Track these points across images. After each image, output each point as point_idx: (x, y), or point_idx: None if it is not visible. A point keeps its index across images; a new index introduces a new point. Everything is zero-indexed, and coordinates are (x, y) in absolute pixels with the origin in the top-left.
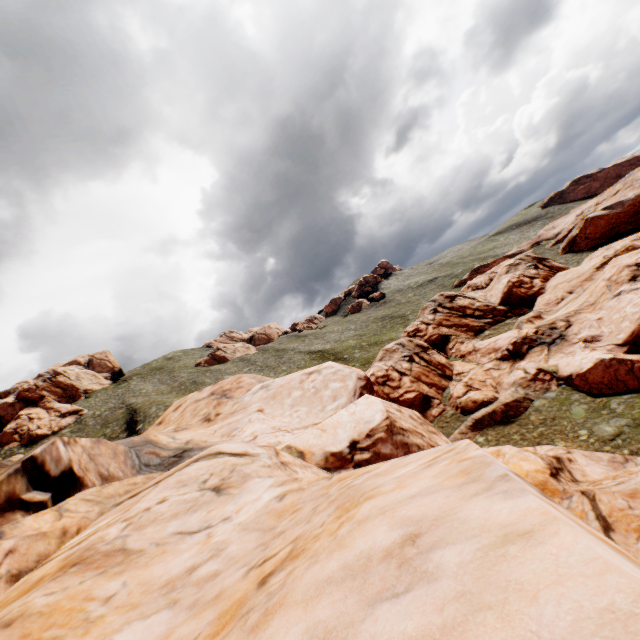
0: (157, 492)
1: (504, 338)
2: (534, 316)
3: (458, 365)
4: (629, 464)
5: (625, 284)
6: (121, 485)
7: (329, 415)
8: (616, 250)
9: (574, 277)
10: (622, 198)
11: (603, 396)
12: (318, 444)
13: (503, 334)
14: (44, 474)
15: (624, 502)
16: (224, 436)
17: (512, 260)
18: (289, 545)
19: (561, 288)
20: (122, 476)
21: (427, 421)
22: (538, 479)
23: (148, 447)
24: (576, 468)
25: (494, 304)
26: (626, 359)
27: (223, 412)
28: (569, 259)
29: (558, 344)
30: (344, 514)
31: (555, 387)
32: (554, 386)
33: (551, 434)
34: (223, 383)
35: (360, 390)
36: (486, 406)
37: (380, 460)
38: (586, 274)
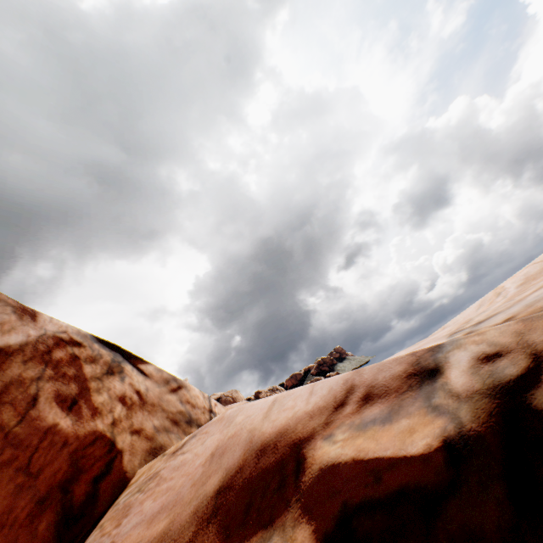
0: None
1: None
2: None
3: None
4: None
5: None
6: None
7: None
8: None
9: None
10: None
11: None
12: None
13: None
14: None
15: None
16: None
17: None
18: None
19: None
20: None
21: None
22: None
23: None
24: None
25: None
26: None
27: None
28: None
29: None
30: None
31: None
32: None
33: None
34: (232, 405)
35: None
36: None
37: None
38: None
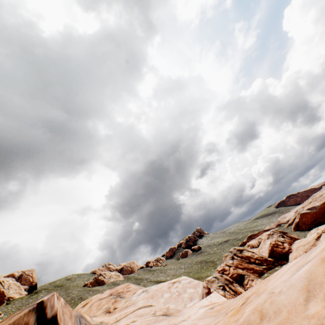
0: (126, 319)
1: None
2: None
3: None
4: None
5: None
6: None
7: None
8: (322, 230)
9: (305, 243)
10: (314, 205)
11: None
12: None
13: None
14: (44, 315)
15: None
16: None
17: (269, 231)
18: (242, 300)
19: (300, 249)
20: None
21: None
22: None
23: (82, 319)
24: None
25: (265, 256)
26: None
27: (119, 306)
28: (299, 234)
29: None
30: (266, 280)
31: None
32: None
33: None
34: (117, 287)
35: (205, 295)
36: None
37: None
38: (311, 242)
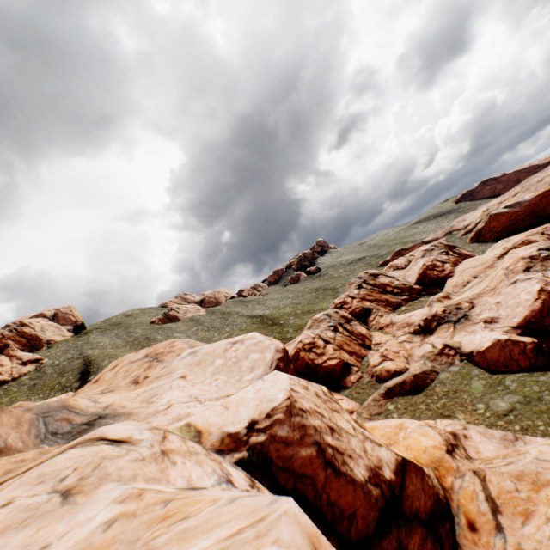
0: (11, 488)
1: (417, 314)
2: (443, 296)
3: (377, 336)
4: (519, 442)
5: (520, 273)
6: (5, 463)
7: (244, 386)
8: (514, 243)
9: (479, 264)
10: (520, 199)
11: (499, 373)
12: (218, 423)
13: (416, 311)
14: None
15: (512, 484)
16: (143, 402)
17: (427, 246)
18: None
19: (467, 273)
20: (21, 447)
21: (333, 397)
22: (435, 455)
23: (63, 413)
24: (471, 445)
25: (411, 283)
26: (519, 341)
27: (151, 375)
28: (475, 248)
29: (462, 323)
30: None
31: (458, 362)
32: (457, 361)
33: (453, 406)
34: (158, 346)
35: (277, 362)
36: (398, 376)
37: (275, 443)
38: (489, 262)
